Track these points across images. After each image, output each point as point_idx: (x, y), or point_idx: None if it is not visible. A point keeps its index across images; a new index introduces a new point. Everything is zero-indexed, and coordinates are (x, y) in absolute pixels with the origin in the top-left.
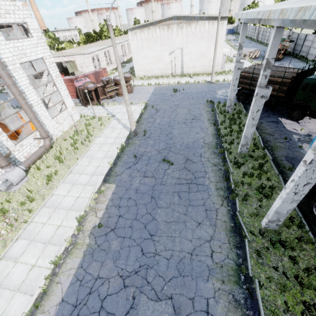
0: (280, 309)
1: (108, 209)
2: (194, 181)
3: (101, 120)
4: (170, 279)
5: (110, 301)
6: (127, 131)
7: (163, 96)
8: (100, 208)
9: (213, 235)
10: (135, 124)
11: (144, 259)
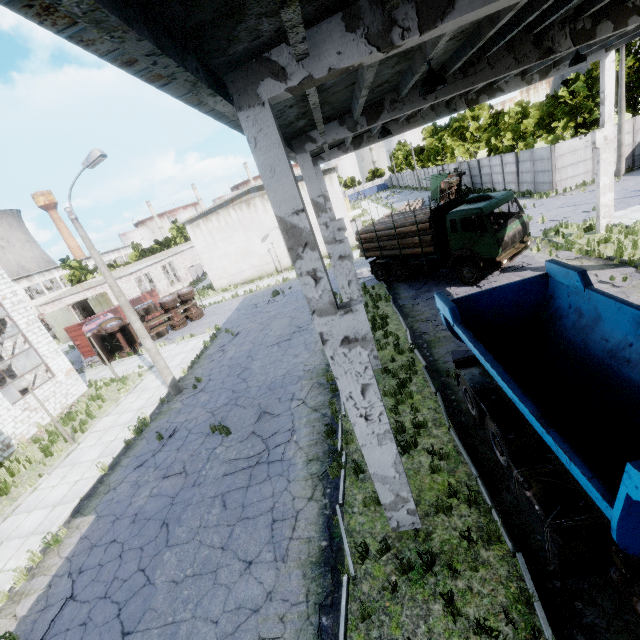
0: None
1: (53, 585)
2: (264, 458)
3: (127, 381)
4: None
5: None
6: (166, 388)
7: (253, 308)
8: (35, 588)
9: (273, 587)
10: (185, 371)
11: None
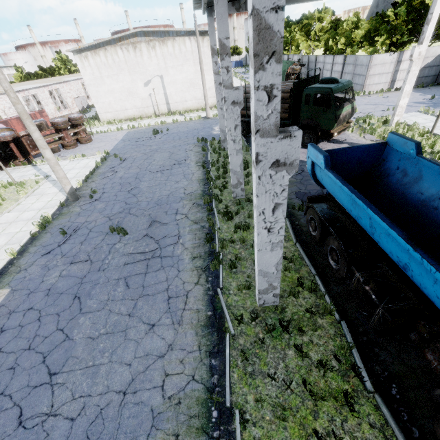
0: None
1: None
2: (157, 254)
3: (24, 185)
4: None
5: None
6: (64, 195)
7: (136, 140)
8: None
9: (173, 341)
10: (80, 183)
11: (18, 437)
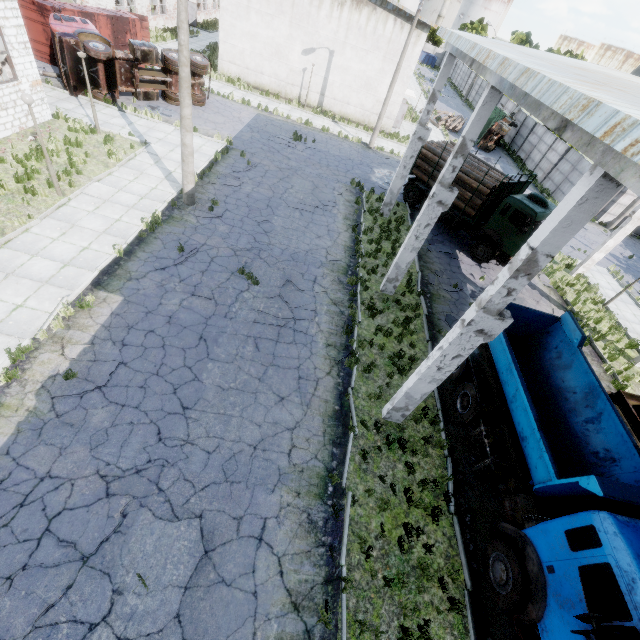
0: (372, 535)
1: (97, 344)
2: (291, 325)
3: (113, 143)
4: (206, 486)
5: (70, 520)
6: (172, 188)
7: (270, 139)
8: (76, 339)
9: (300, 420)
10: (195, 179)
11: (160, 450)
